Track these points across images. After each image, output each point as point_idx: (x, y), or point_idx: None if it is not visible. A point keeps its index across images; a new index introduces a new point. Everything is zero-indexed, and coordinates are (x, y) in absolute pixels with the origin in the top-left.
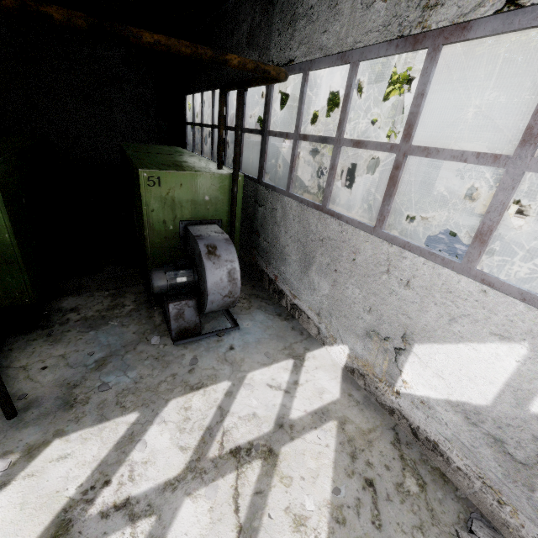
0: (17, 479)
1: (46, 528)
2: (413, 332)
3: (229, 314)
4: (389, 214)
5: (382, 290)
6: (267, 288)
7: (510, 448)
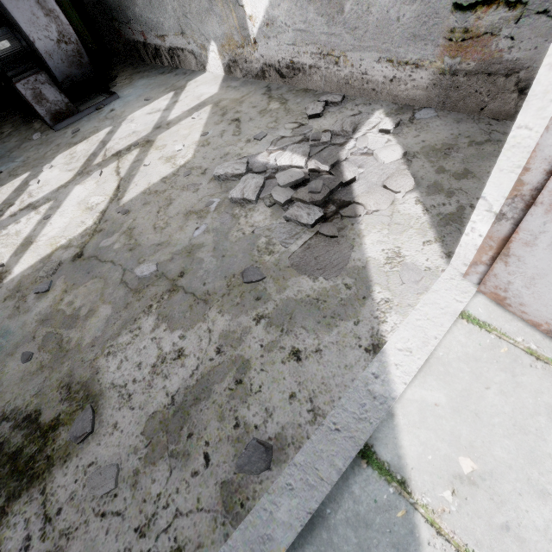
0: None
1: None
2: None
3: (109, 94)
4: None
5: None
6: (150, 62)
7: None
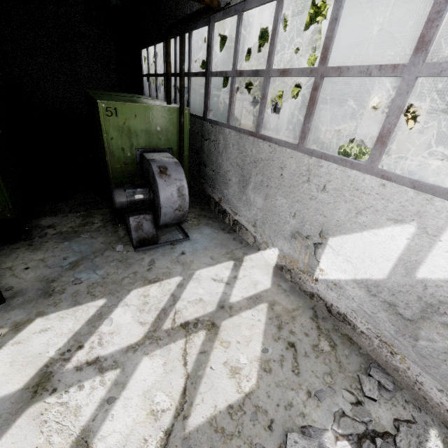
0: (7, 345)
1: (32, 378)
2: (328, 228)
3: (181, 229)
4: (309, 132)
5: (303, 197)
6: (214, 210)
7: (401, 309)
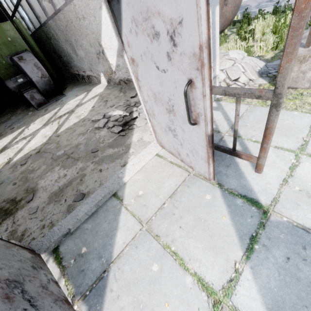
0: None
1: None
2: (98, 38)
3: (62, 95)
4: None
5: (85, 30)
6: (81, 81)
7: None
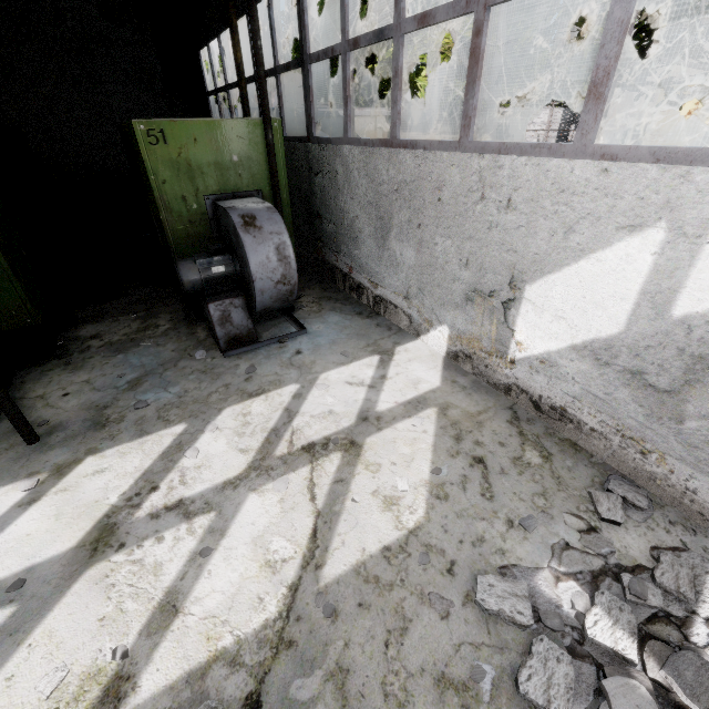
0: (48, 495)
1: (88, 533)
2: (522, 270)
3: (293, 320)
4: (476, 113)
5: (478, 228)
6: (343, 289)
7: (652, 377)
